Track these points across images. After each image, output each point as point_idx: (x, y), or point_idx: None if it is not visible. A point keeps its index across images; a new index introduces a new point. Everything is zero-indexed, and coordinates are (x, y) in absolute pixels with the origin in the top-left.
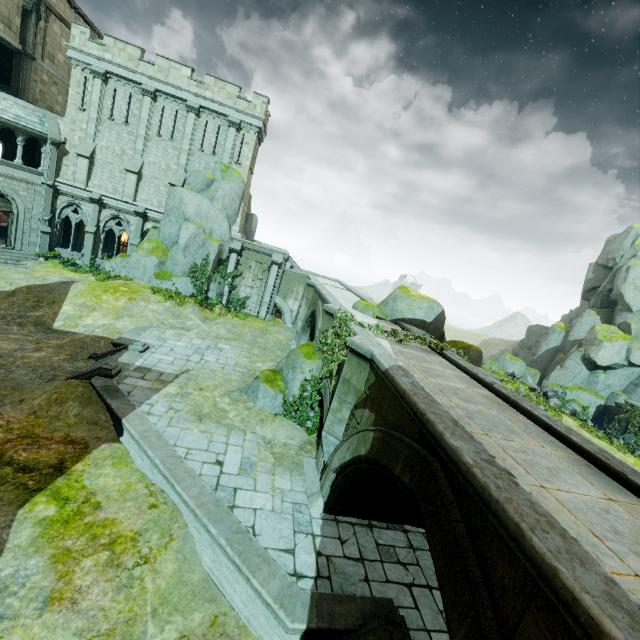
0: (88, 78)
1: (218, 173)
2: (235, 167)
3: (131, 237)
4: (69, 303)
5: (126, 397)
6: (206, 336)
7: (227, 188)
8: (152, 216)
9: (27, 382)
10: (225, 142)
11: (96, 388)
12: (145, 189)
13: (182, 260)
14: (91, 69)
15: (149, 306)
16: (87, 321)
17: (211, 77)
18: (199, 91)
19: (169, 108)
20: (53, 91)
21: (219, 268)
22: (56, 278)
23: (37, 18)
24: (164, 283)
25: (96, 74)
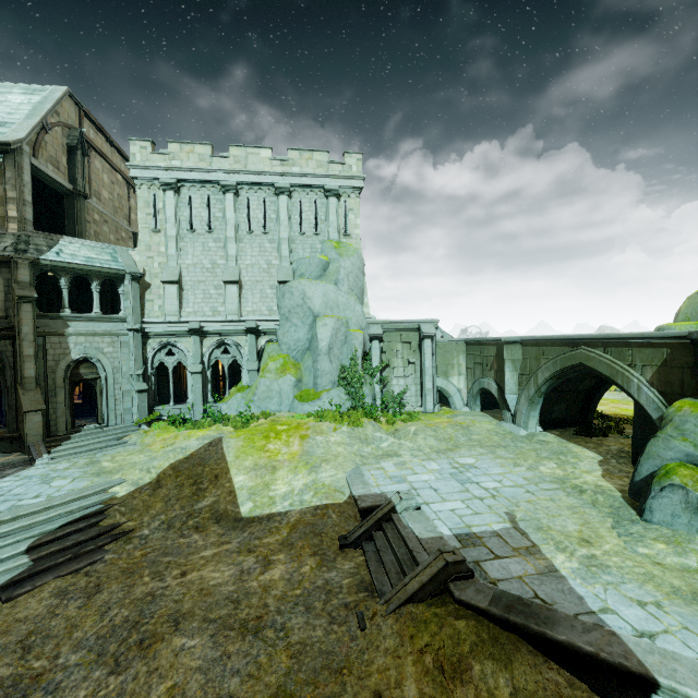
0: (157, 194)
1: (331, 252)
2: (344, 240)
3: (244, 363)
4: (237, 471)
5: (557, 611)
6: (426, 455)
7: (348, 265)
8: (265, 328)
9: (330, 642)
10: (327, 216)
11: (490, 612)
12: (249, 299)
13: (328, 367)
14: (161, 182)
15: (330, 439)
16: (280, 489)
17: (294, 151)
18: (285, 170)
19: (255, 199)
20: (105, 230)
21: (363, 365)
22: (193, 442)
23: (82, 154)
24: (313, 405)
25: (167, 186)
